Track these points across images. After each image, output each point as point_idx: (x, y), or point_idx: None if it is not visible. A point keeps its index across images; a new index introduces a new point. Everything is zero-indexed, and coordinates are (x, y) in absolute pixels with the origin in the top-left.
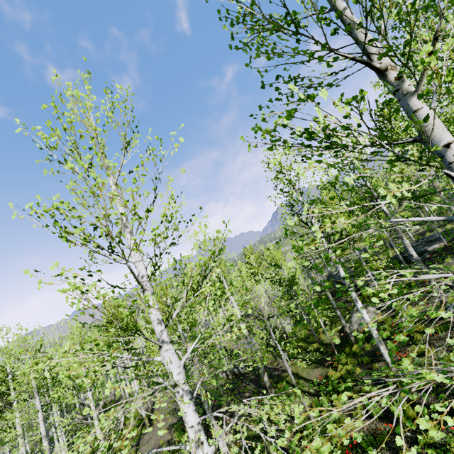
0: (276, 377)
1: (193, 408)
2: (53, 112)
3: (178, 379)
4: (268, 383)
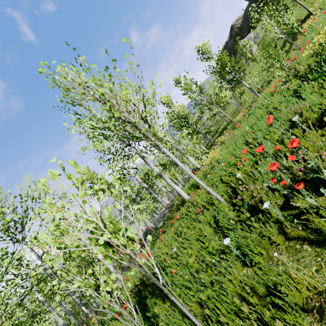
0: None
1: None
2: None
3: None
4: None
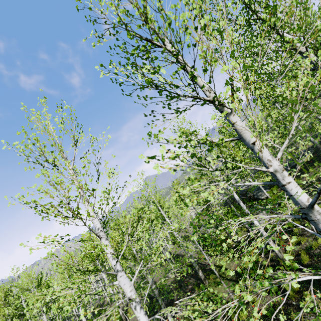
0: (208, 270)
1: (143, 313)
2: (24, 136)
3: (131, 295)
4: (203, 276)
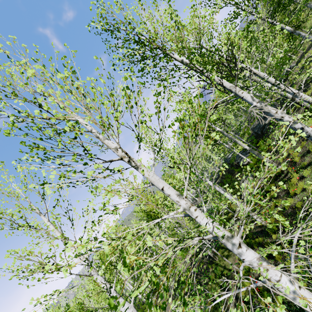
0: (216, 246)
1: None
2: None
3: None
4: (212, 255)
